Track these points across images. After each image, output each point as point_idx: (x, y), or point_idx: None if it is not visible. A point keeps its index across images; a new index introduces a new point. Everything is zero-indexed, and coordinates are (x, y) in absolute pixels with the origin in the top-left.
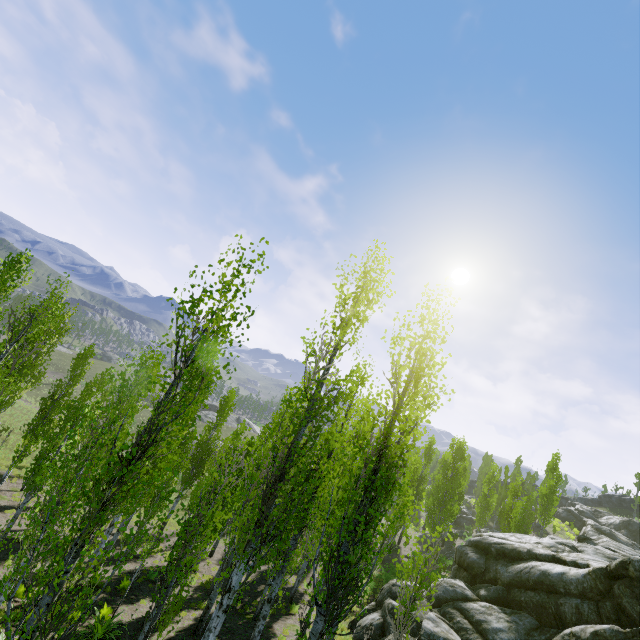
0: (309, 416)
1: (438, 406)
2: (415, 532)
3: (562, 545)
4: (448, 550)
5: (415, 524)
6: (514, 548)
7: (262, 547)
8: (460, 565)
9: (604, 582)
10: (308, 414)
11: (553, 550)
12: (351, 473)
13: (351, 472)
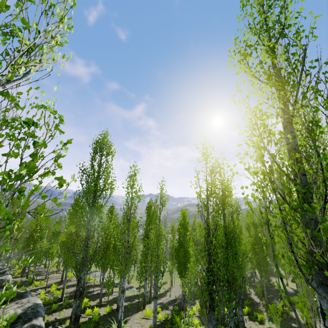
0: None
1: None
2: None
3: None
4: None
5: None
6: None
7: None
8: None
9: None
10: None
11: None
12: None
13: None
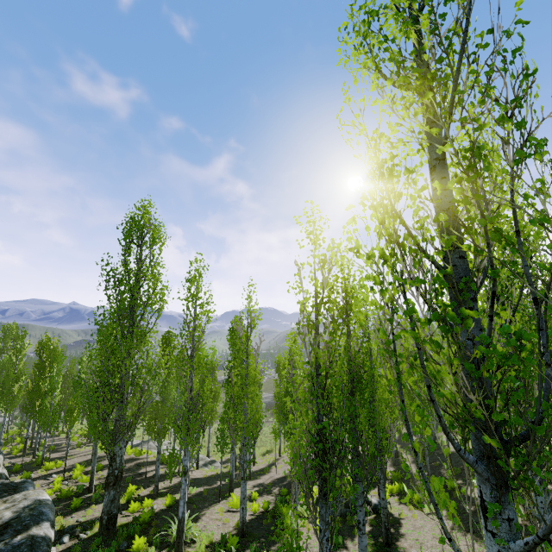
0: None
1: None
2: None
3: None
4: None
5: None
6: None
7: None
8: None
9: None
10: None
11: None
12: None
13: None
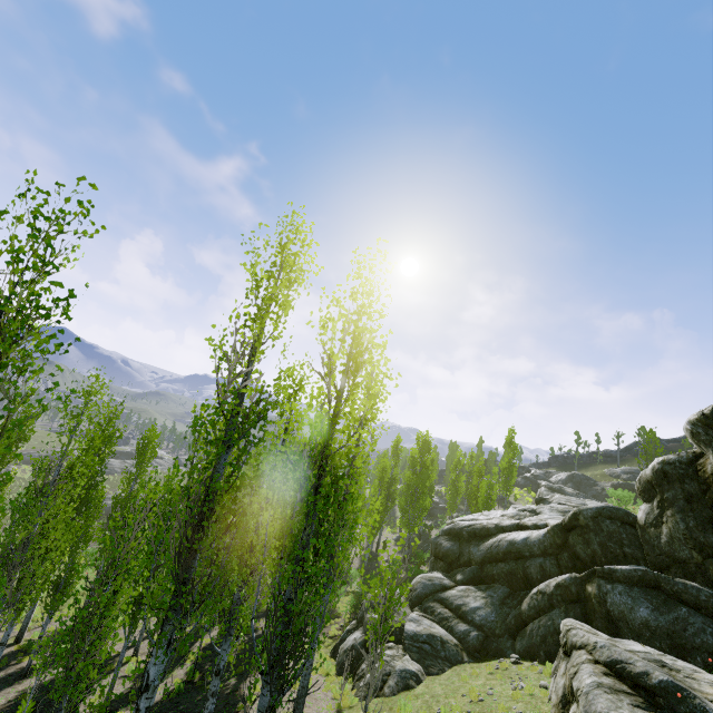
0: (230, 439)
1: (385, 396)
2: (392, 534)
3: (524, 511)
4: (425, 543)
5: (392, 526)
6: (483, 526)
7: (184, 621)
8: (436, 556)
9: (561, 536)
10: (226, 437)
11: (517, 518)
12: (283, 500)
13: (283, 499)
